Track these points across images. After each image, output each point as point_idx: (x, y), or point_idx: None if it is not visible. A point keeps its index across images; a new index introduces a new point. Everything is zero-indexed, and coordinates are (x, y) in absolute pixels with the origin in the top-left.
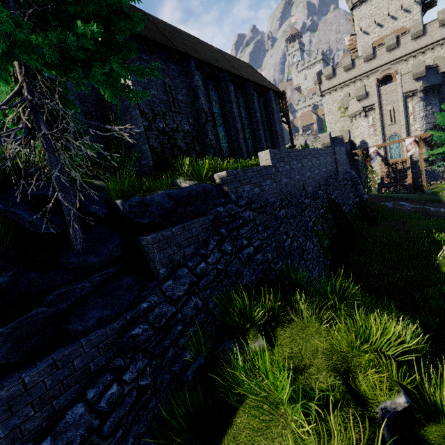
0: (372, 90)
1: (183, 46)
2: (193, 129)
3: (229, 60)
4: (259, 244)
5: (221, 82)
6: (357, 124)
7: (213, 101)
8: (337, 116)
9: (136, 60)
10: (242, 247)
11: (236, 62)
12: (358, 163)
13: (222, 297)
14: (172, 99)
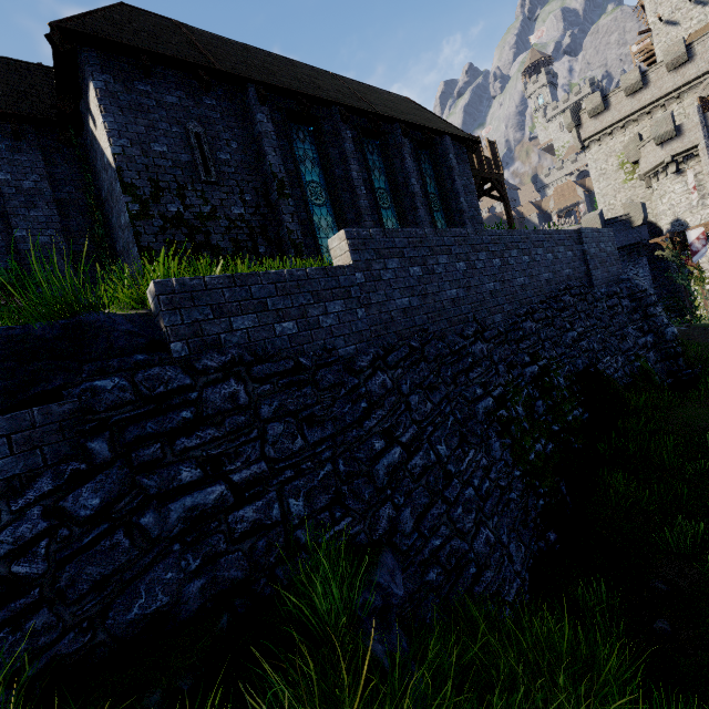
0: (689, 120)
1: (236, 65)
2: (254, 214)
3: (357, 91)
4: (257, 473)
5: (323, 124)
6: (662, 189)
7: (306, 160)
8: (618, 180)
9: (121, 92)
10: (172, 491)
11: (373, 93)
12: (669, 265)
13: (3, 677)
14: (202, 159)
